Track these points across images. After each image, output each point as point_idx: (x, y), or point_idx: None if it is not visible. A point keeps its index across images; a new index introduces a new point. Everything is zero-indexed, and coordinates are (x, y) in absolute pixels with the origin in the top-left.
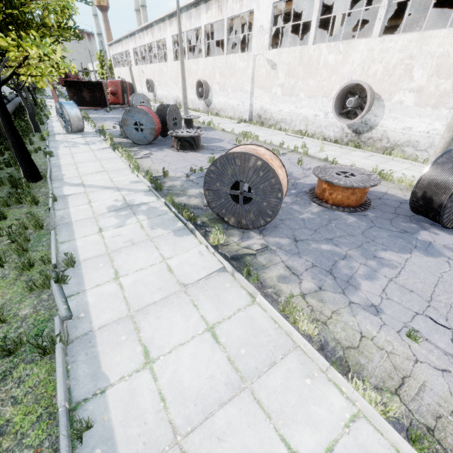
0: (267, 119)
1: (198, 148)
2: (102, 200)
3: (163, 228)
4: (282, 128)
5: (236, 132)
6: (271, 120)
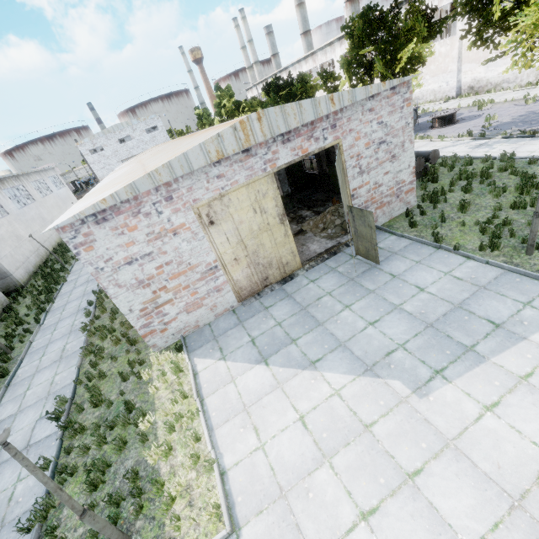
0: (482, 87)
1: (455, 122)
2: (457, 149)
3: (521, 142)
4: (503, 89)
5: (462, 105)
6: (487, 86)
